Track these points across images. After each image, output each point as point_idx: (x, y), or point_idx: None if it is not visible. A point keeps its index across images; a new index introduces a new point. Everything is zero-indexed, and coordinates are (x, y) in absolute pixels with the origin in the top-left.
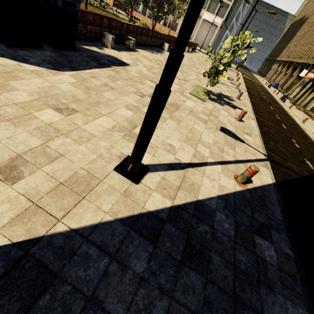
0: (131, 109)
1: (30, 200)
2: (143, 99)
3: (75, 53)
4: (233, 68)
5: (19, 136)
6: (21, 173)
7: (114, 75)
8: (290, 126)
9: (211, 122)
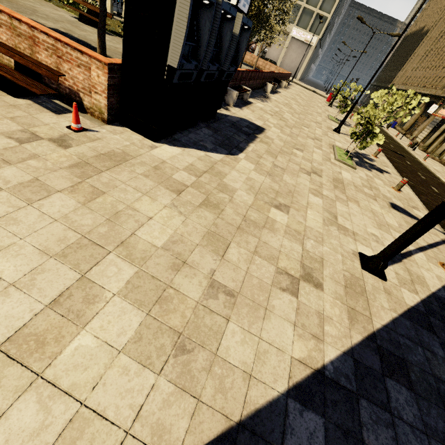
0: (316, 195)
1: (343, 303)
2: (313, 179)
3: (220, 124)
4: (337, 103)
5: (284, 243)
6: (318, 279)
7: (268, 149)
8: (439, 188)
9: (379, 198)
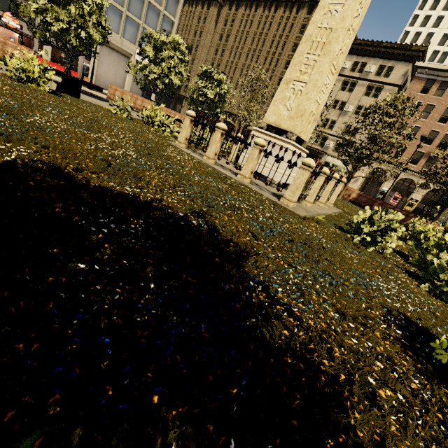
0: None
1: None
2: None
3: None
4: None
5: None
6: None
7: None
8: None
9: None
